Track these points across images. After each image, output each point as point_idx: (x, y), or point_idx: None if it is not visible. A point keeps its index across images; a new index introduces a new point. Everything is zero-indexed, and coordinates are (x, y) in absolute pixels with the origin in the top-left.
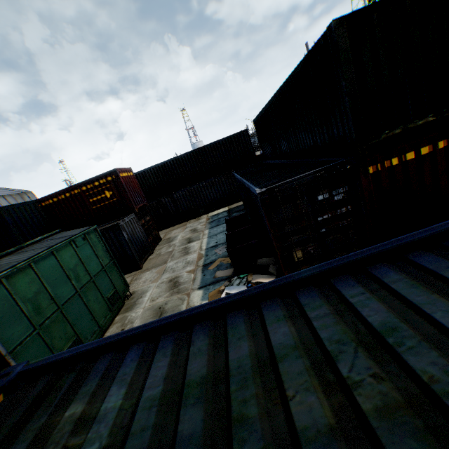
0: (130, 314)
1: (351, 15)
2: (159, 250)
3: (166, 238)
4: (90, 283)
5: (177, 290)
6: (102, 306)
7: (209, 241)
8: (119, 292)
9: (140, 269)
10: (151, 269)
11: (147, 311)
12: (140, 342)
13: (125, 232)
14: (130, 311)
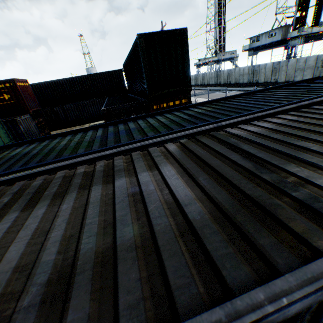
0: None
1: (145, 34)
2: None
3: None
4: None
5: None
6: None
7: None
8: None
9: None
10: None
11: None
12: (28, 144)
13: (22, 126)
14: None
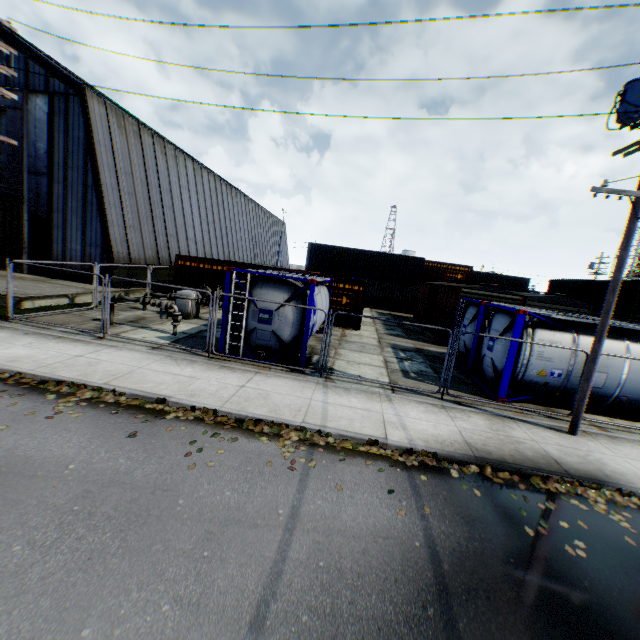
0: None
1: None
2: None
3: None
4: None
5: None
6: None
7: None
8: None
9: None
10: None
11: None
12: None
13: None
14: None
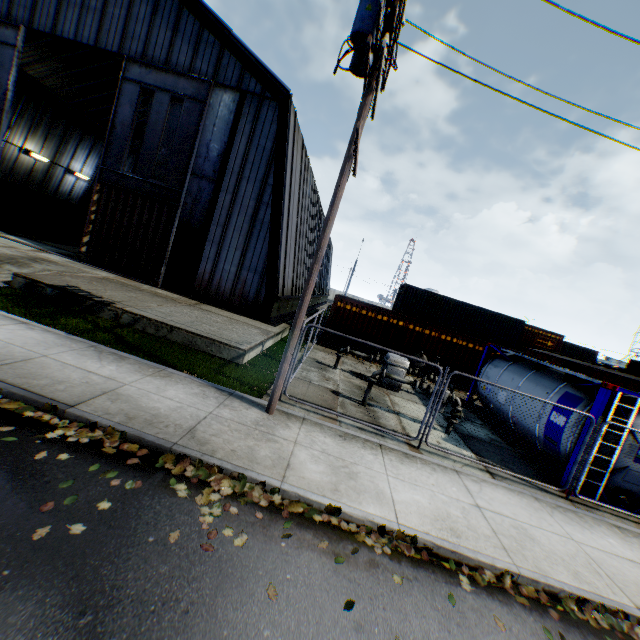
0: None
1: None
2: None
3: None
4: None
5: None
6: None
7: None
8: None
9: None
10: None
11: None
12: None
13: None
14: None
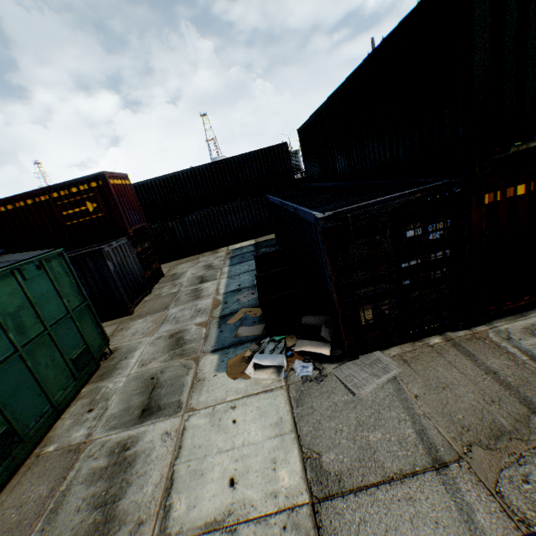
0: (107, 385)
1: None
2: (159, 289)
3: (170, 273)
4: (42, 336)
5: (180, 352)
6: (60, 373)
7: (229, 283)
8: (93, 349)
9: (130, 315)
10: (146, 316)
11: (133, 381)
12: None
13: (112, 262)
14: (107, 379)
